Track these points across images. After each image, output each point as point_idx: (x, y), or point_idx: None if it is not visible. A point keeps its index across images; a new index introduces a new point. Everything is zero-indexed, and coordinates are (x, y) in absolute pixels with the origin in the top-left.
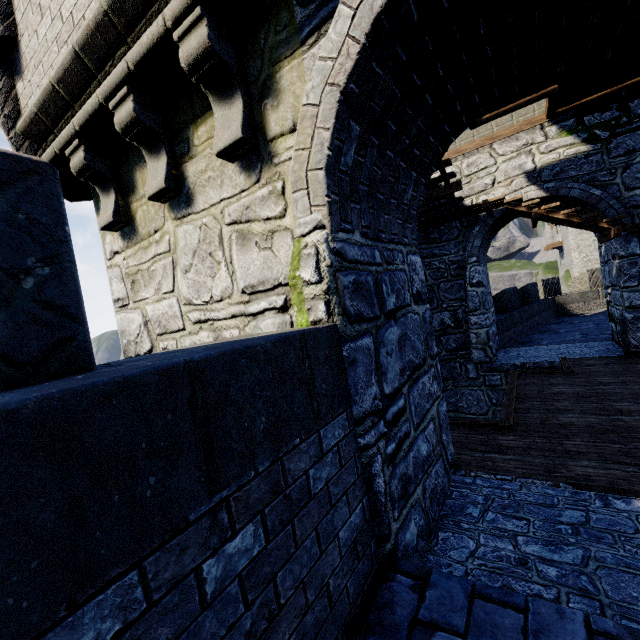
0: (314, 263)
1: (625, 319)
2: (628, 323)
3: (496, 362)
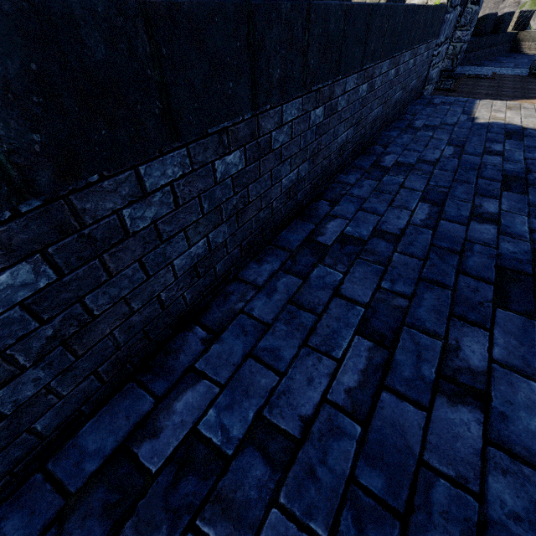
0: None
1: None
2: None
3: (454, 72)
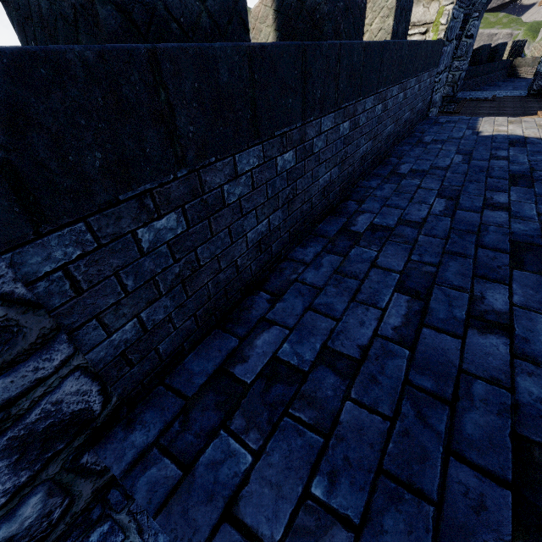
0: (447, 17)
1: (539, 72)
2: (539, 75)
3: (456, 97)
